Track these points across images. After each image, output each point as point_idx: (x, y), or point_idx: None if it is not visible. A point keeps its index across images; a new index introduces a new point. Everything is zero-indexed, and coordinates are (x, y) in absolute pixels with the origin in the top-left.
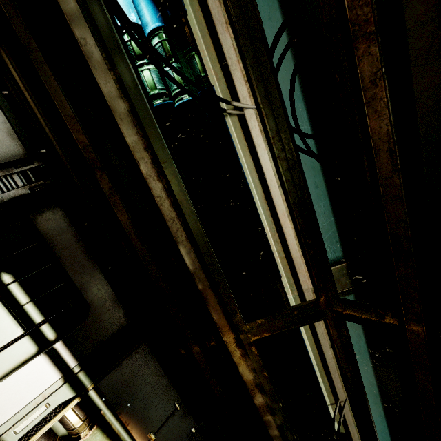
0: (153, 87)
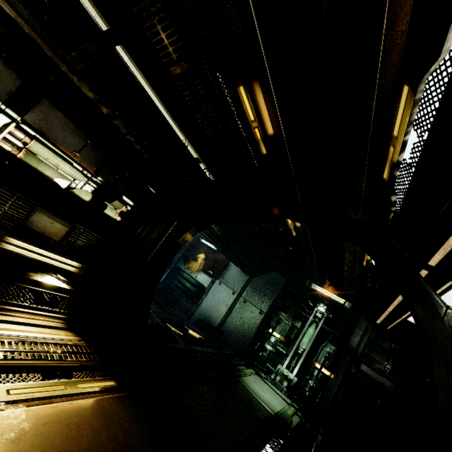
0: None
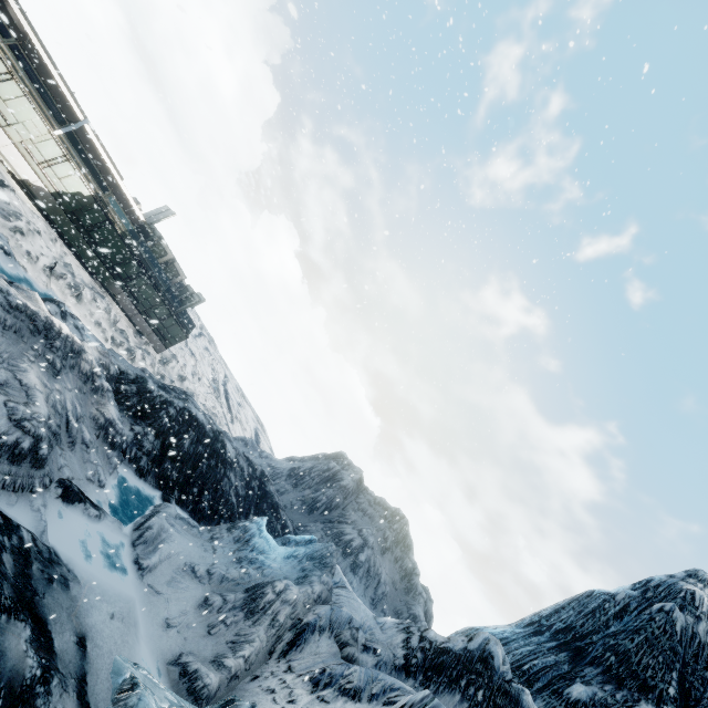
0: None
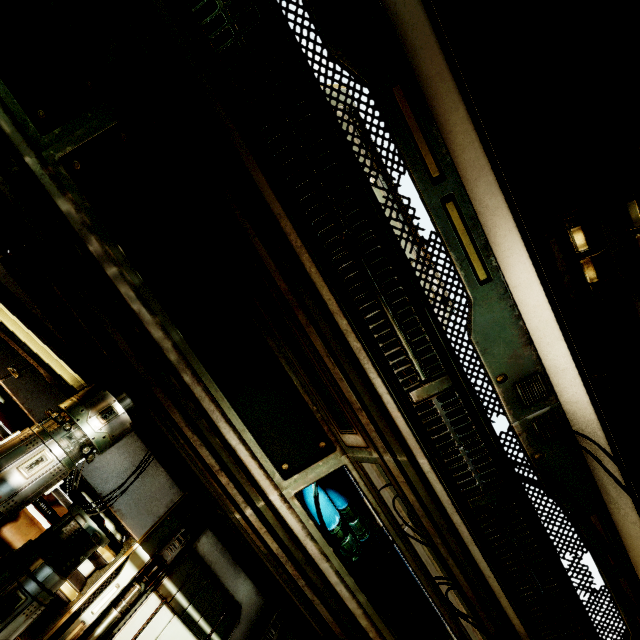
0: (351, 550)
